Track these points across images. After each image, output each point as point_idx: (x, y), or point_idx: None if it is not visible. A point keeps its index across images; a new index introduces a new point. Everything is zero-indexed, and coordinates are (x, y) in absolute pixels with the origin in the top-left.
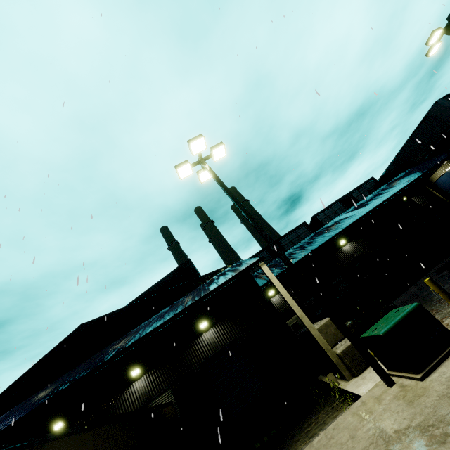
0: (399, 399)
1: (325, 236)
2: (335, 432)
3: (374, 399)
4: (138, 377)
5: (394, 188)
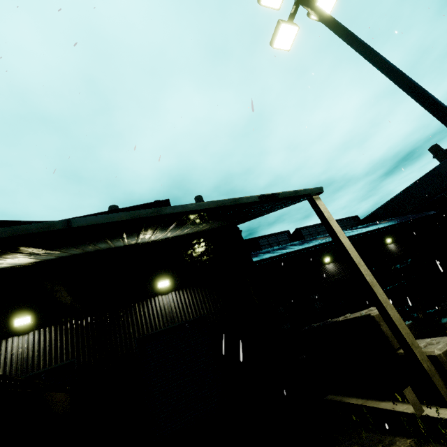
0: None
1: (327, 239)
2: None
3: None
4: (24, 330)
5: (395, 221)
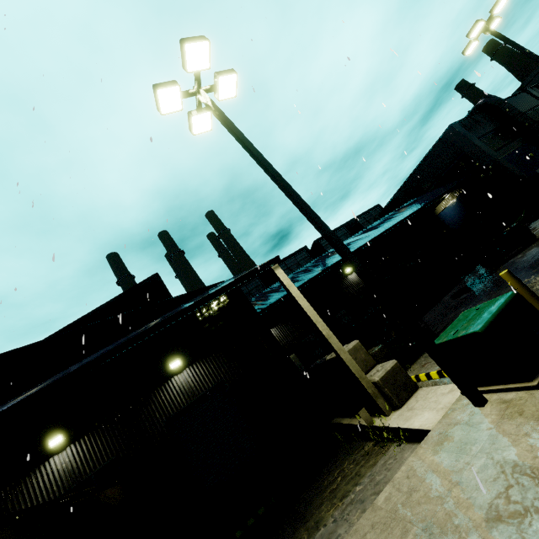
0: (513, 417)
1: (335, 257)
2: (414, 482)
3: (461, 425)
4: (61, 448)
5: (406, 211)
